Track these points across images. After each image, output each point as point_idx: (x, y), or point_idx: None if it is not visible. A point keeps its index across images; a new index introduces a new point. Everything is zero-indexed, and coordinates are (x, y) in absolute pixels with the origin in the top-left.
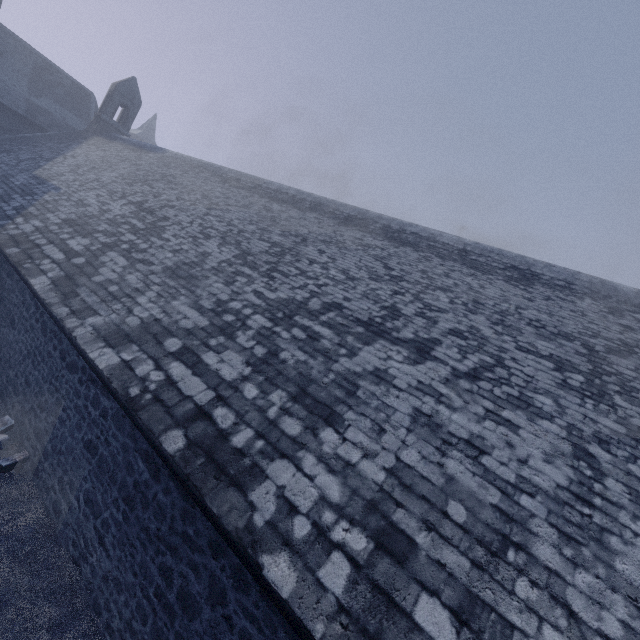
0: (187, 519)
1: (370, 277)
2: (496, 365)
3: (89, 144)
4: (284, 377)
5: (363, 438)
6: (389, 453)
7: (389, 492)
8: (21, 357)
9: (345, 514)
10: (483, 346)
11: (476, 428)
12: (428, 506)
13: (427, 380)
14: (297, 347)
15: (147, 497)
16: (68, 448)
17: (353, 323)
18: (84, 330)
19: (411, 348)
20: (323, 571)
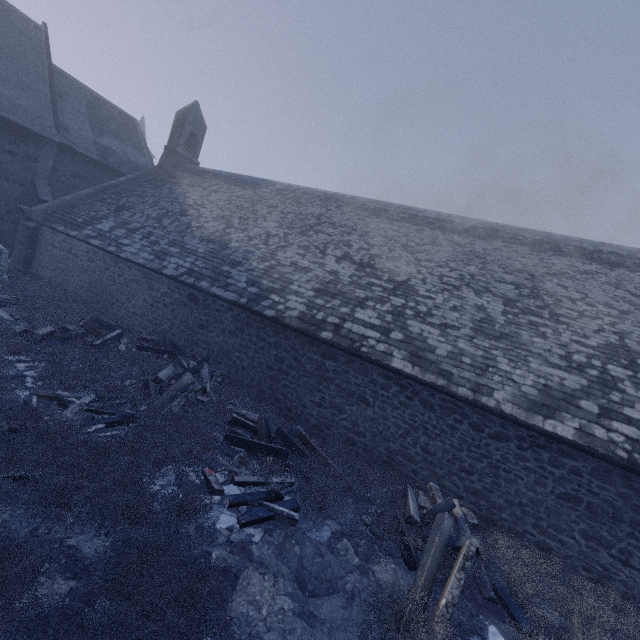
0: None
1: (635, 308)
2: None
3: (189, 185)
4: None
5: None
6: None
7: None
8: (401, 431)
9: None
10: None
11: None
12: None
13: None
14: None
15: None
16: (533, 501)
17: None
18: (508, 407)
19: None
20: None
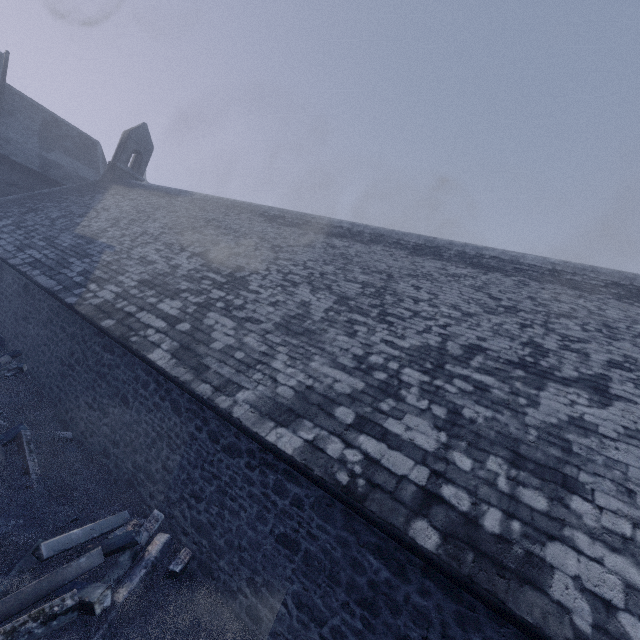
0: (467, 625)
1: (485, 311)
2: None
3: (112, 194)
4: (486, 440)
5: (618, 504)
6: None
7: None
8: (149, 440)
9: None
10: None
11: None
12: None
13: (630, 424)
14: (473, 402)
15: (395, 600)
16: (252, 543)
17: (508, 366)
18: (242, 409)
19: (586, 388)
20: None
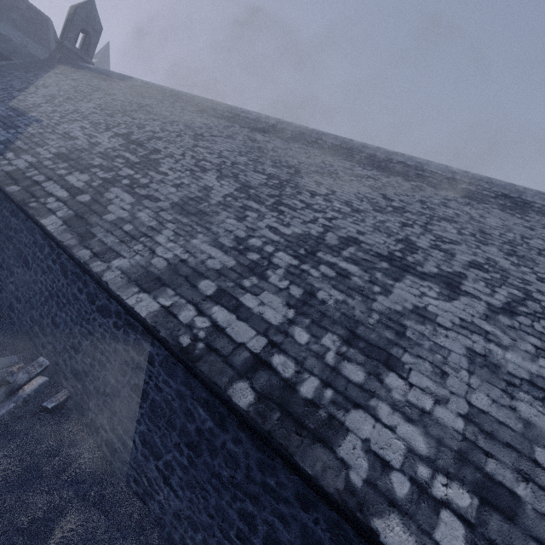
0: (266, 470)
1: (374, 209)
2: (526, 298)
3: (57, 73)
4: (329, 319)
5: (428, 383)
6: (459, 398)
7: (473, 441)
8: (43, 298)
9: (438, 467)
10: (506, 279)
11: (533, 367)
12: (516, 454)
13: (468, 317)
14: (331, 286)
15: (214, 445)
16: (113, 390)
17: (375, 258)
18: (113, 274)
19: (440, 283)
20: (438, 533)
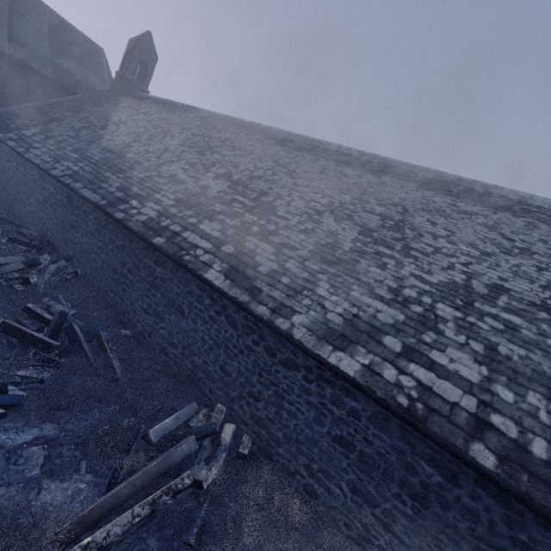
0: (514, 526)
1: (501, 251)
2: None
3: (125, 106)
4: (523, 376)
5: None
6: None
7: None
8: (206, 346)
9: None
10: None
11: None
12: None
13: None
14: (506, 340)
15: (445, 498)
16: (309, 439)
17: (532, 308)
18: (300, 332)
19: None
20: None
